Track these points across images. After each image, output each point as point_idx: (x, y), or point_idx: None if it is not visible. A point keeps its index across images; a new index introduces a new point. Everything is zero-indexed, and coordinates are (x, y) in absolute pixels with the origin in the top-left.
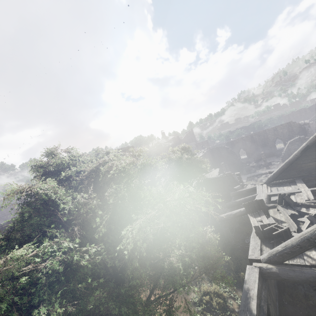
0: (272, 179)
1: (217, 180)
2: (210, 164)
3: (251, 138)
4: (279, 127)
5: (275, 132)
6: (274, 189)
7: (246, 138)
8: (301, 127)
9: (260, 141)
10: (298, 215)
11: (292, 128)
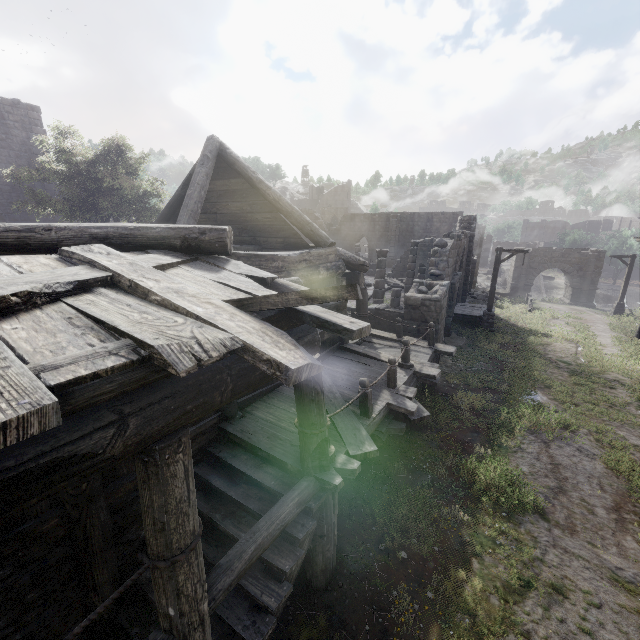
0: None
1: None
2: None
3: (386, 221)
4: (438, 217)
5: (428, 223)
6: None
7: (378, 219)
8: None
9: (398, 233)
10: None
11: None
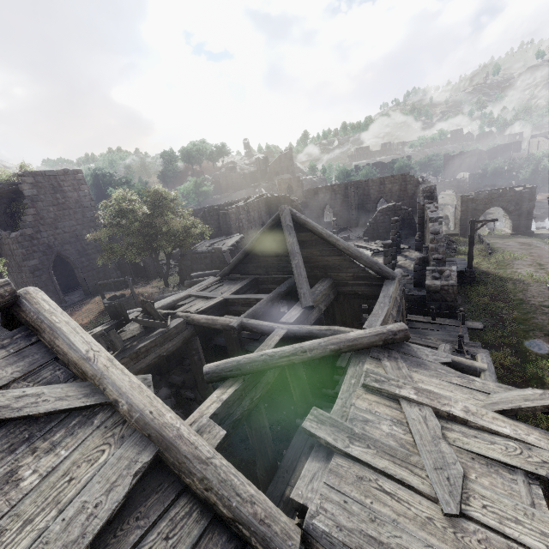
0: (227, 272)
1: (203, 256)
2: (255, 223)
3: (344, 189)
4: (389, 180)
5: (381, 186)
6: (214, 287)
7: (337, 189)
8: (419, 186)
9: (357, 198)
10: (148, 331)
11: (406, 185)
